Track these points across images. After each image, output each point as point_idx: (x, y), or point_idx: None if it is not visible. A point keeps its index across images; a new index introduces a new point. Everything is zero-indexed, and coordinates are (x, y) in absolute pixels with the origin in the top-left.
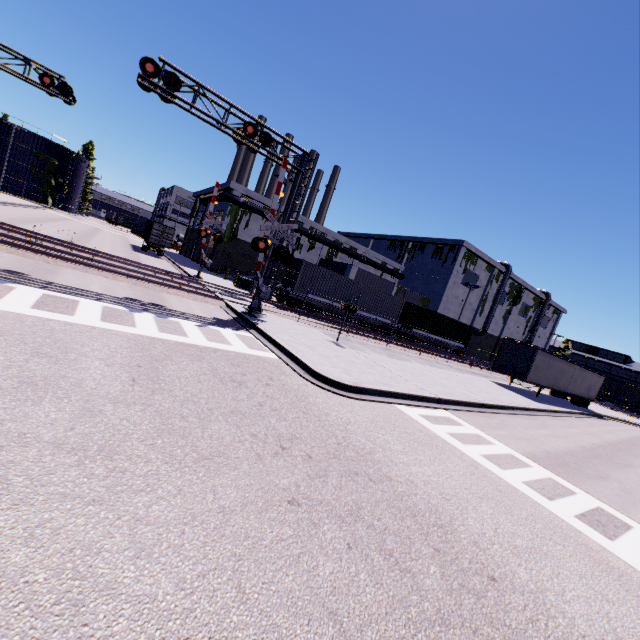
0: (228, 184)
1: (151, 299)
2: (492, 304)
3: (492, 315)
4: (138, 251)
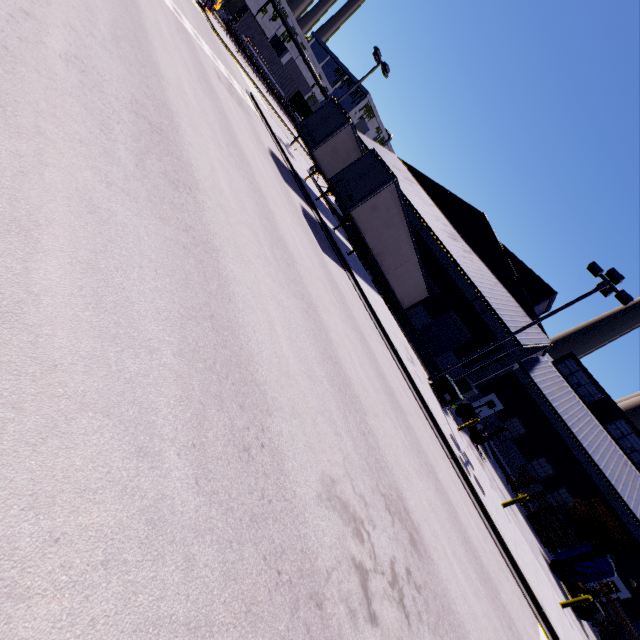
0: None
1: None
2: None
3: None
4: None
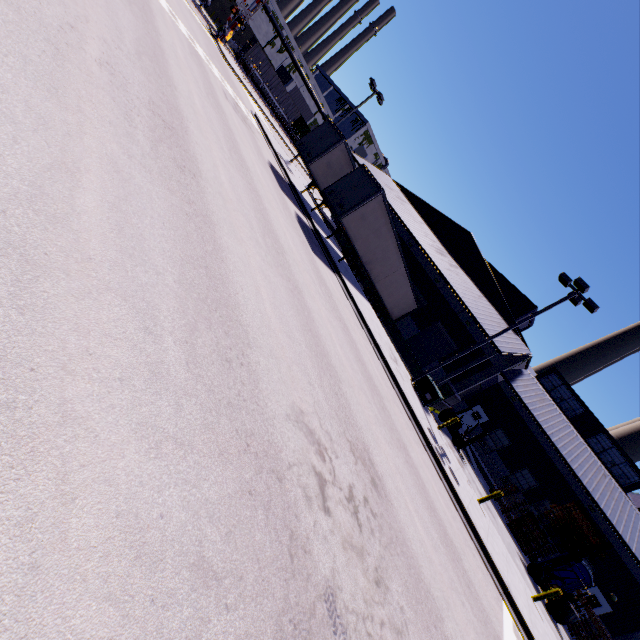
0: None
1: None
2: None
3: None
4: None
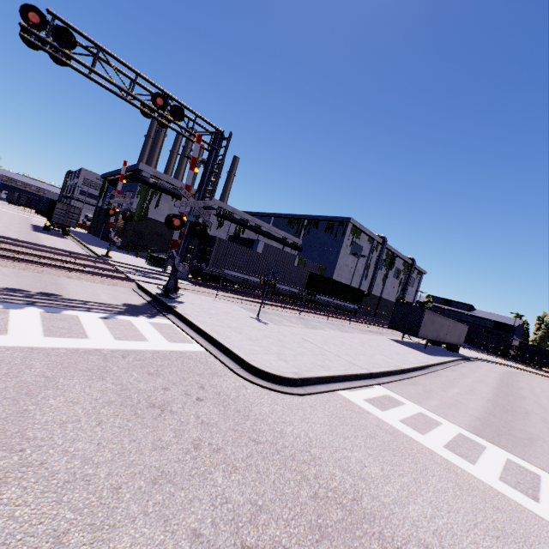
0: (137, 165)
1: (42, 287)
2: (374, 270)
3: (375, 279)
4: (39, 231)
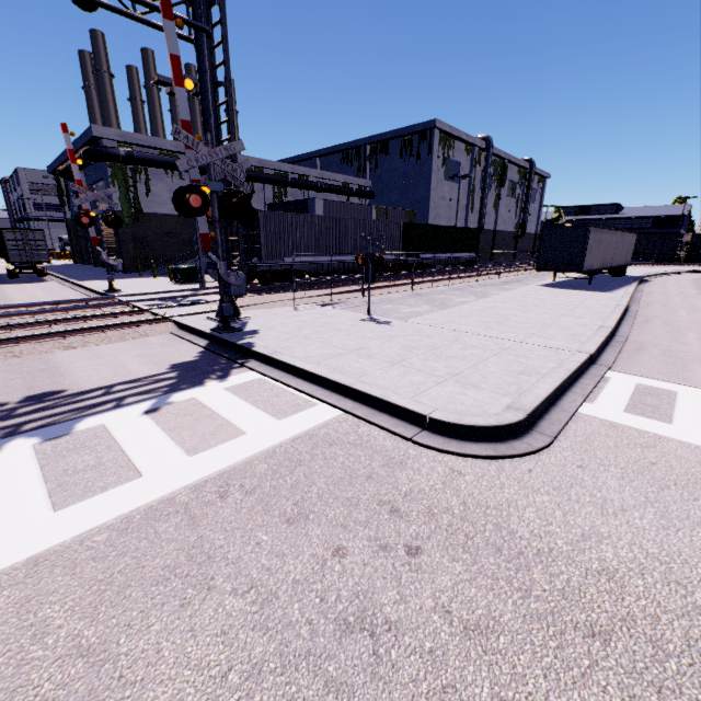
0: (88, 132)
1: (27, 385)
2: (482, 193)
3: (485, 206)
4: (2, 282)
